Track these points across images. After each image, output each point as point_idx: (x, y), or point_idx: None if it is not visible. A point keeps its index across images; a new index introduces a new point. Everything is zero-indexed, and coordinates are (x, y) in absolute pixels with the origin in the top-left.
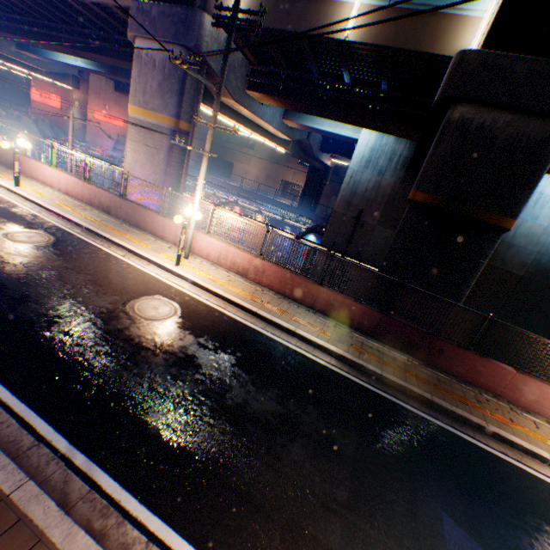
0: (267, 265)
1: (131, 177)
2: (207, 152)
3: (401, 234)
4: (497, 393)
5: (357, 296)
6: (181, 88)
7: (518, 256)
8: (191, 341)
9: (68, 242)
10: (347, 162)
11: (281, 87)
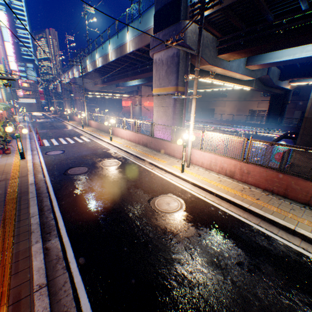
0: (250, 166)
1: (156, 125)
2: (194, 95)
3: None
4: None
5: None
6: (177, 68)
7: None
8: (192, 233)
9: (126, 164)
10: (306, 81)
11: (242, 42)
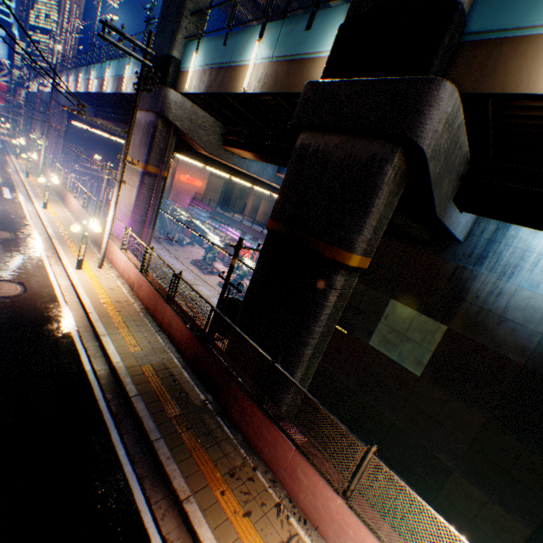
0: (144, 279)
1: (120, 208)
2: (116, 180)
3: (258, 263)
4: (279, 477)
5: (323, 353)
6: (151, 141)
7: (515, 335)
8: None
9: (19, 241)
10: None
11: (241, 141)
